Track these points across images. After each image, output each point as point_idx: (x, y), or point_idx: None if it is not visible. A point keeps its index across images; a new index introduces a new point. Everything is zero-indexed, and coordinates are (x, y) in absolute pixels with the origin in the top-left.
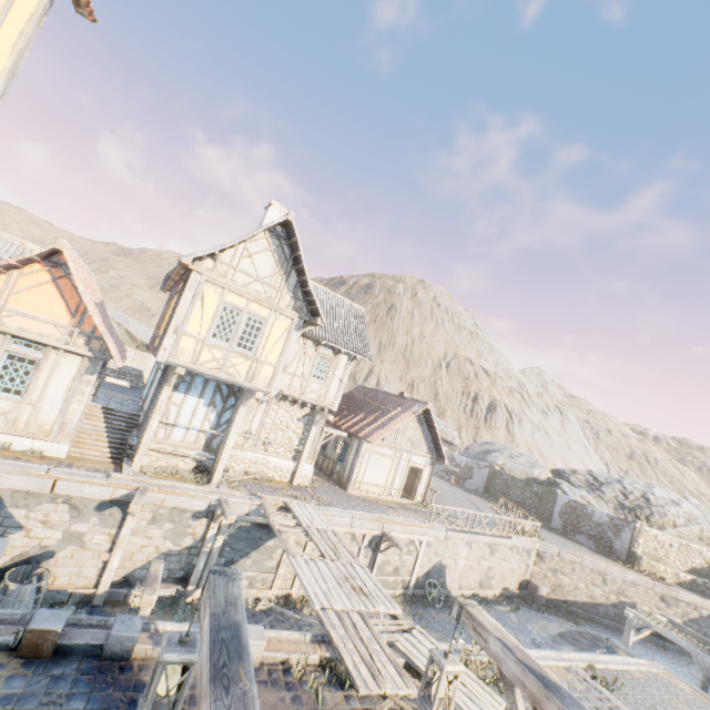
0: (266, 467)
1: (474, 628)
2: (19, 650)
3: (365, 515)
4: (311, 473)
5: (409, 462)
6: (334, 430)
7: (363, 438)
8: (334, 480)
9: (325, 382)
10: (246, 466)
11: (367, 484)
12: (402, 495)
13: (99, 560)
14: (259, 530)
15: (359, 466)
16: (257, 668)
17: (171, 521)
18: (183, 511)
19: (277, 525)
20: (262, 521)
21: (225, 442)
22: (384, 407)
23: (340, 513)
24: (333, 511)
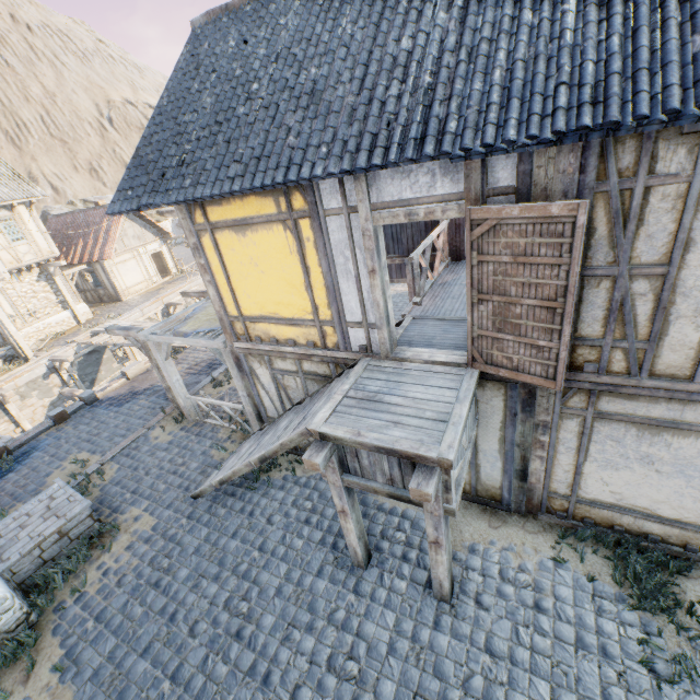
0: (52, 328)
1: (188, 295)
2: (58, 423)
3: (147, 304)
4: (87, 308)
5: (148, 252)
6: (74, 270)
7: (101, 260)
8: (108, 302)
9: (28, 239)
10: (36, 338)
11: (133, 287)
12: (163, 277)
13: (18, 435)
14: (92, 356)
15: (117, 280)
16: (148, 370)
17: (35, 390)
18: (36, 381)
19: (102, 342)
20: (89, 351)
21: (8, 332)
22: (94, 225)
23: (131, 314)
24: (126, 316)
